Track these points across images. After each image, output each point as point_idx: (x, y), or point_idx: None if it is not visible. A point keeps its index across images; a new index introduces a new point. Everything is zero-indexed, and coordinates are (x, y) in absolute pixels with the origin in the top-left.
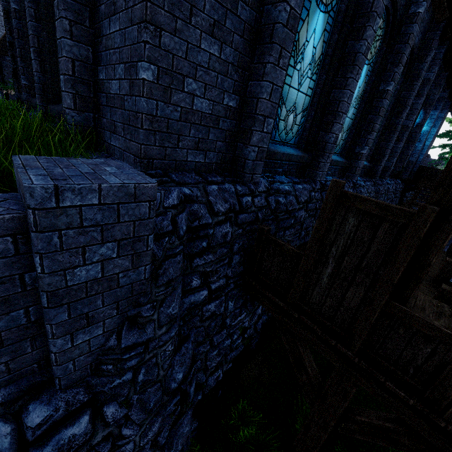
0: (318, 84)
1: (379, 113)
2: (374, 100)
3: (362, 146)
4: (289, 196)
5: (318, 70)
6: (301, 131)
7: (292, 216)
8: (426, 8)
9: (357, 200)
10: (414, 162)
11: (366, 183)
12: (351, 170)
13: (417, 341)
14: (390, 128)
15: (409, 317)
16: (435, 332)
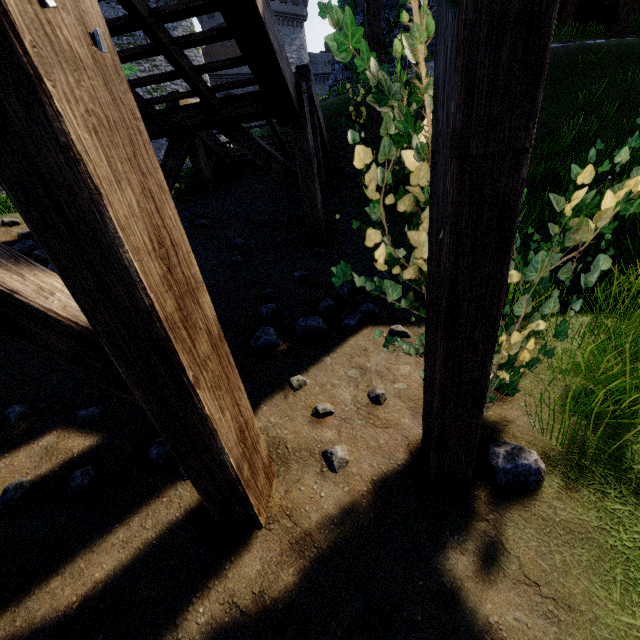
0: None
1: None
2: None
3: None
4: None
5: None
6: None
7: None
8: None
9: None
10: None
11: None
12: None
13: None
14: None
15: None
16: None
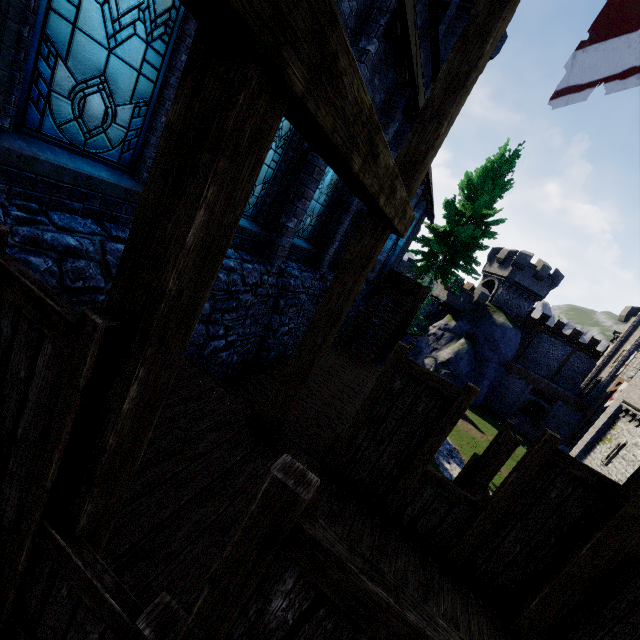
0: (172, 66)
1: (313, 174)
2: (310, 153)
3: (289, 216)
4: (77, 260)
5: (171, 39)
6: (140, 145)
7: (86, 300)
8: (380, 52)
9: (5, 278)
10: (382, 262)
11: (303, 274)
12: (272, 248)
13: (84, 615)
14: (342, 207)
15: (68, 565)
16: (98, 602)
